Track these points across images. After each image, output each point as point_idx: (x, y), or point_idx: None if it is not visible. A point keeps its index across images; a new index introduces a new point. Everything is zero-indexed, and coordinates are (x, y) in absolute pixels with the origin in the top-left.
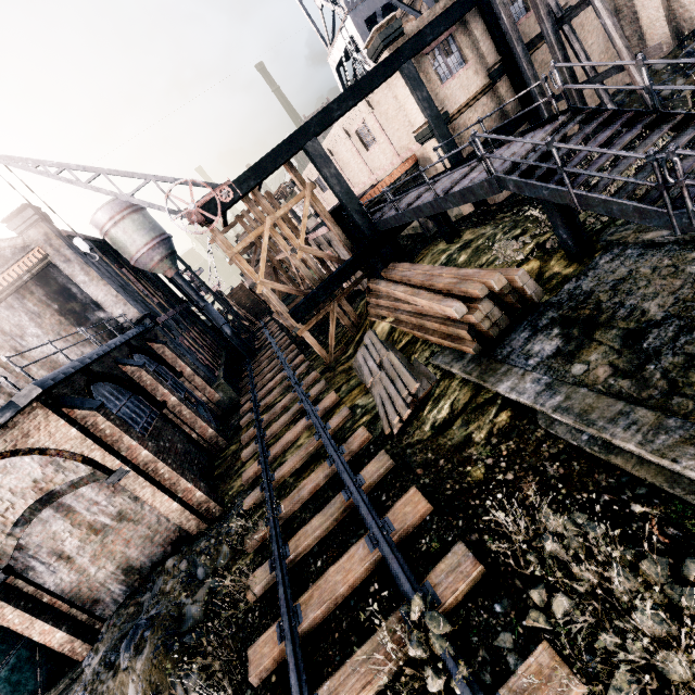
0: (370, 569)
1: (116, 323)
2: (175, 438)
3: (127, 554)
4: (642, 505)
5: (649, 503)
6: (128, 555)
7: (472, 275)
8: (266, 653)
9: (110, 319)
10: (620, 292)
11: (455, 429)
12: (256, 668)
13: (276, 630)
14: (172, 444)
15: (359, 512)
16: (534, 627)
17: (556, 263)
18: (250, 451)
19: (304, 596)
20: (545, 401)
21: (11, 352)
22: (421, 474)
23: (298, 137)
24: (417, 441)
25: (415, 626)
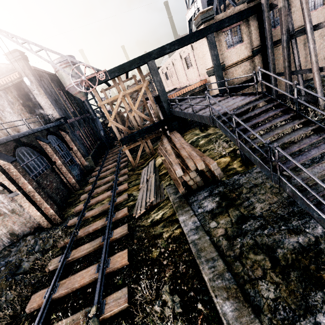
0: (92, 280)
1: (48, 117)
2: (54, 180)
3: (13, 227)
4: (202, 305)
5: (205, 306)
6: (13, 228)
7: (194, 156)
8: (37, 300)
9: (42, 116)
10: (252, 192)
11: (159, 227)
12: (30, 306)
13: (45, 291)
14: (50, 183)
15: (102, 250)
16: None
17: (236, 163)
18: (84, 196)
19: (63, 281)
20: (191, 235)
21: None
22: (135, 243)
23: (145, 57)
24: (142, 225)
25: (89, 319)
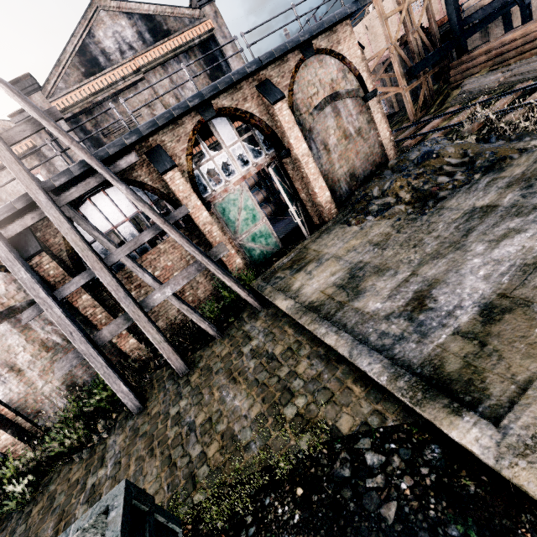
0: None
1: None
2: None
3: (354, 163)
4: None
5: None
6: (355, 164)
7: None
8: None
9: None
10: None
11: None
12: None
13: None
14: None
15: None
16: None
17: None
18: None
19: None
20: None
21: (173, 98)
22: None
23: None
24: None
25: None
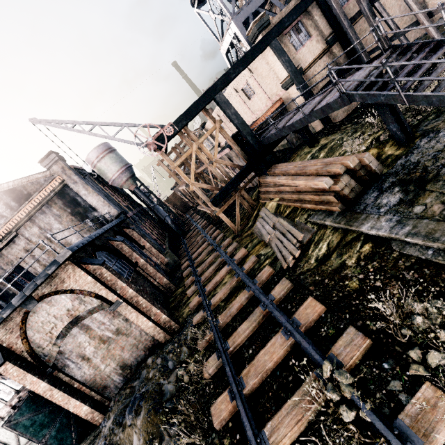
0: (287, 351)
1: (104, 218)
2: (145, 284)
3: (122, 356)
4: None
5: None
6: (123, 357)
7: (333, 160)
8: (223, 408)
9: (101, 215)
10: (440, 159)
11: (333, 259)
12: (218, 418)
13: (228, 394)
14: (143, 288)
15: (274, 316)
16: (416, 375)
17: (389, 148)
18: (192, 290)
19: (244, 371)
20: (398, 231)
21: (45, 239)
22: (313, 289)
23: (210, 92)
24: (307, 270)
25: (327, 381)
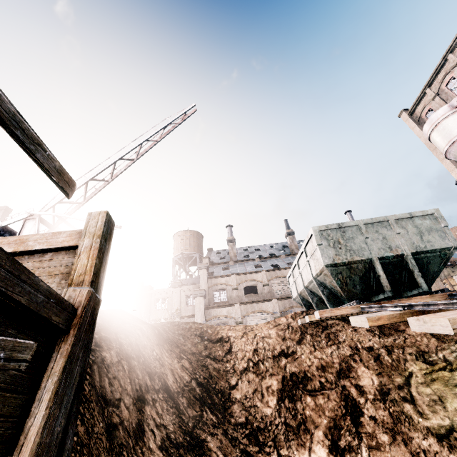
0: None
1: None
2: None
3: None
4: None
5: None
6: None
7: None
8: None
9: None
10: None
11: None
12: None
13: None
14: None
15: None
16: None
17: None
18: None
19: None
20: None
21: None
22: None
23: None
24: None
25: None
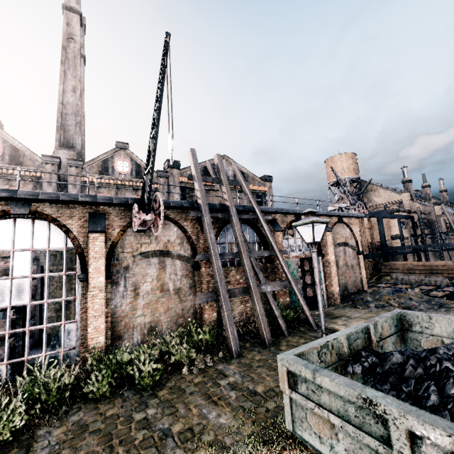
0: None
1: None
2: None
3: (348, 281)
4: None
5: None
6: (348, 282)
7: None
8: None
9: None
10: None
11: None
12: None
13: None
14: None
15: None
16: None
17: None
18: None
19: None
20: None
21: None
22: None
23: (380, 214)
24: None
25: None
